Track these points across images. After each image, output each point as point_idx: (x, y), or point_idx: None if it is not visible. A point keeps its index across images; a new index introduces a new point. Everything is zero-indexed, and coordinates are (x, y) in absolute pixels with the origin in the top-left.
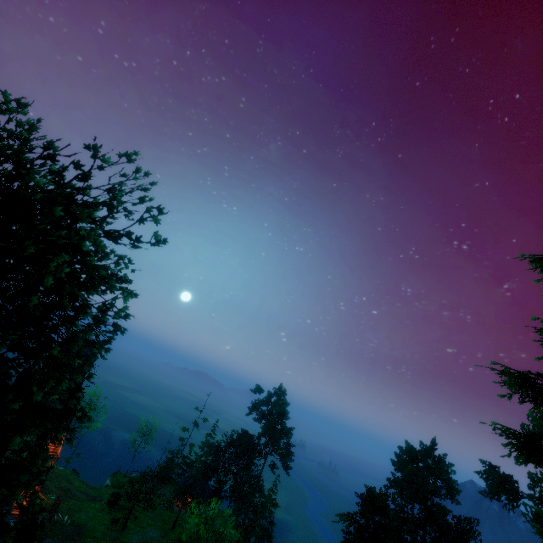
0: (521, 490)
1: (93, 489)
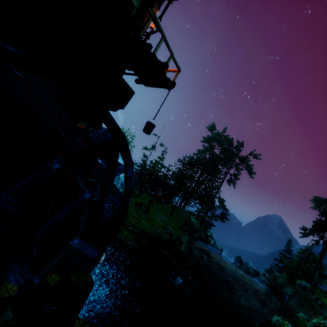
0: None
1: None
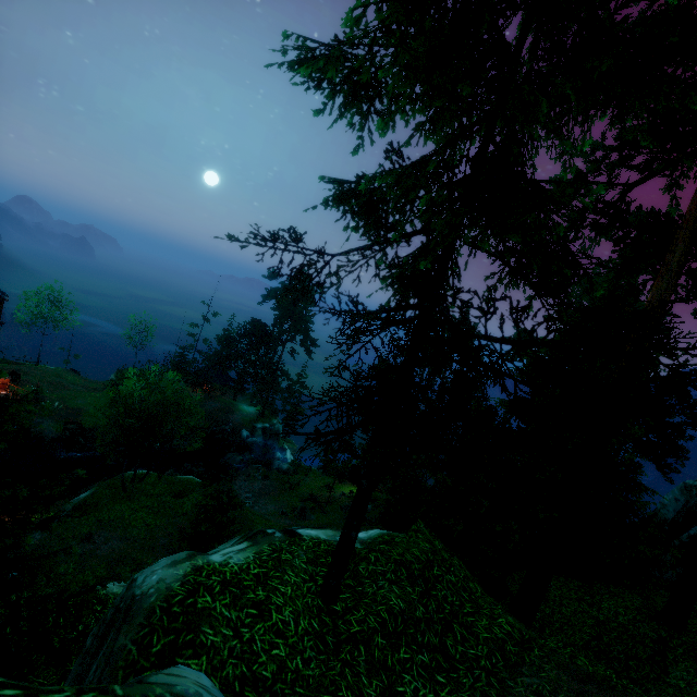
0: None
1: (94, 383)
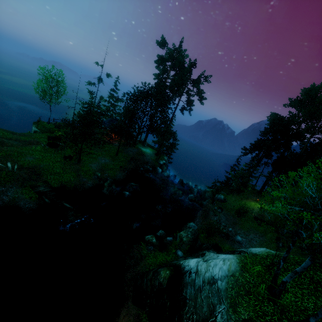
0: None
1: (22, 135)
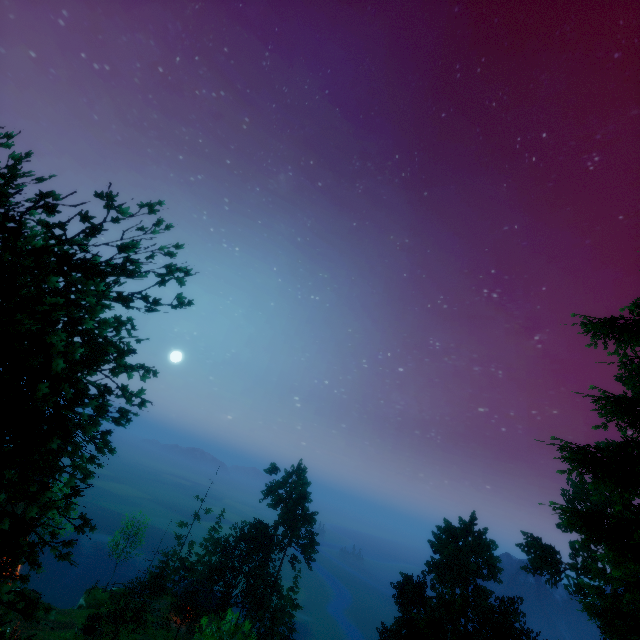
0: (563, 562)
1: (62, 613)
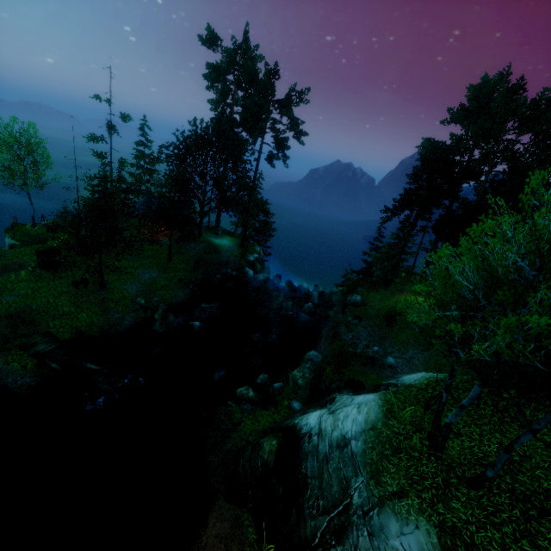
0: None
1: None
